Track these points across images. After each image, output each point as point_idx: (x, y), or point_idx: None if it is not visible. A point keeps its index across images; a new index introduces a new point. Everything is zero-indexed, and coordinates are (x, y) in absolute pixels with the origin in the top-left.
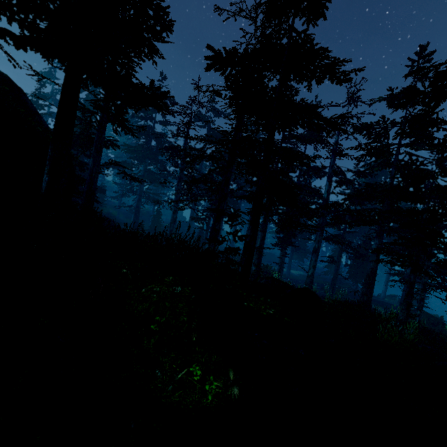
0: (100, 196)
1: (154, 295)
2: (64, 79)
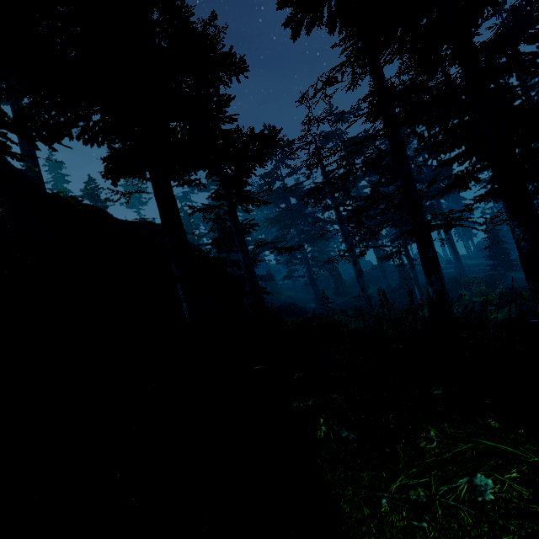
0: (272, 284)
1: (423, 525)
2: (151, 183)
